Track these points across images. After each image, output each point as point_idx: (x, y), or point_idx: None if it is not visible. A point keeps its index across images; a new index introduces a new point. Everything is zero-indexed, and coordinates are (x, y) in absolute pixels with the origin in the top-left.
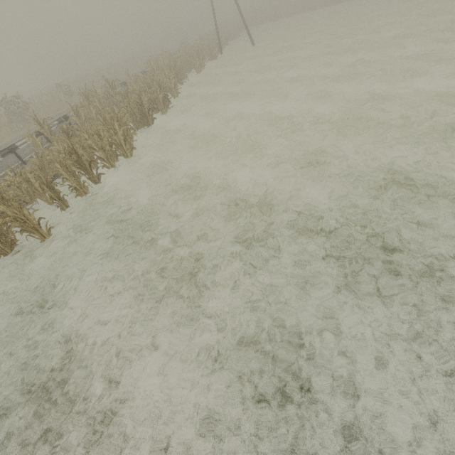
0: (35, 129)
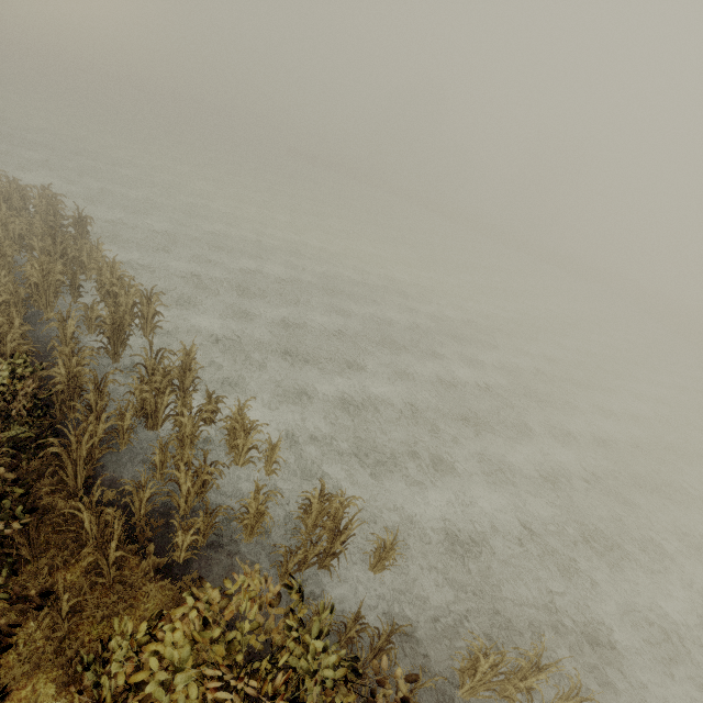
0: None
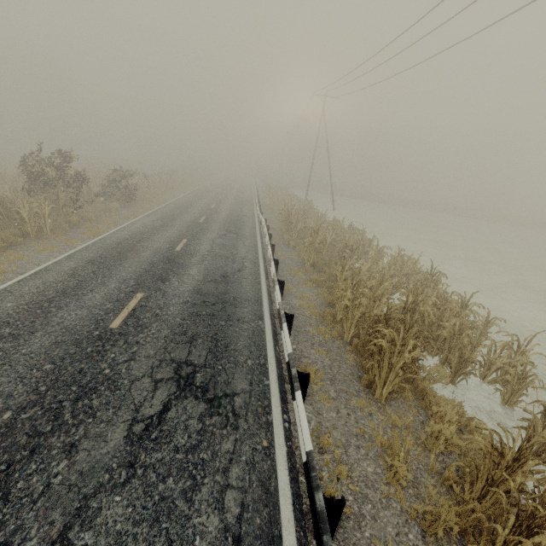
0: (182, 218)
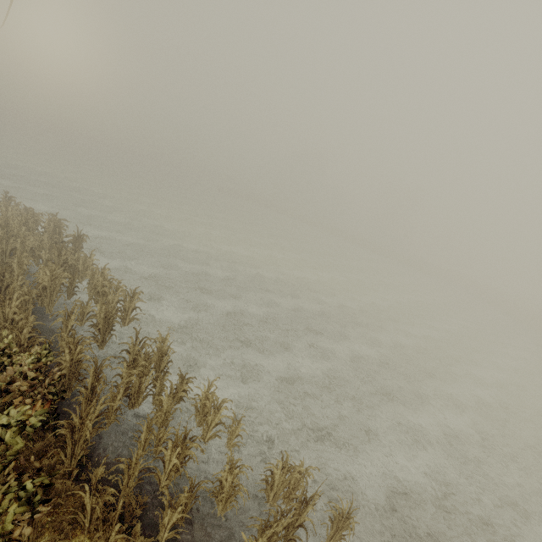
0: None
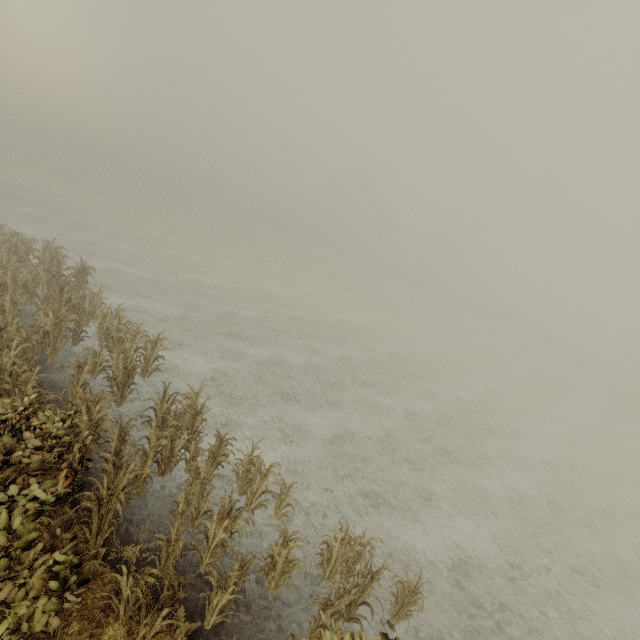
0: None
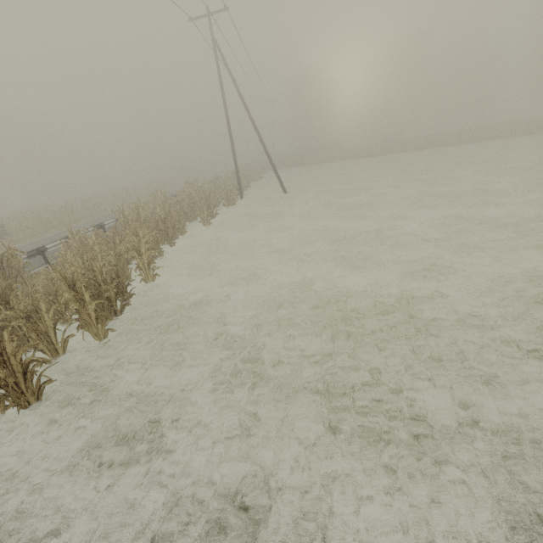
0: None
